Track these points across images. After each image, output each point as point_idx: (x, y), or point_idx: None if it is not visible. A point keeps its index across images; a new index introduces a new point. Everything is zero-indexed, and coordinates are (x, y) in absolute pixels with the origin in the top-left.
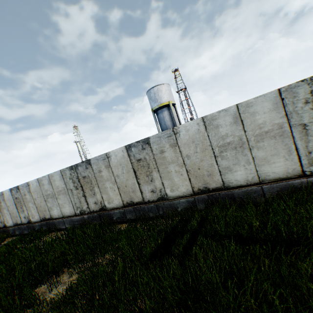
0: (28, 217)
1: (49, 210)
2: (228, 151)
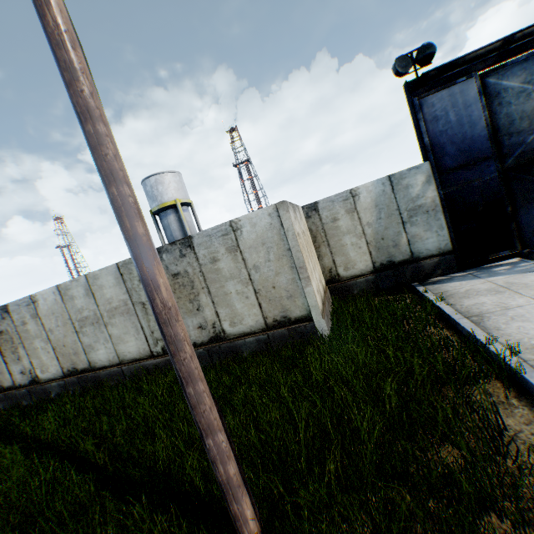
0: None
1: None
2: (88, 326)
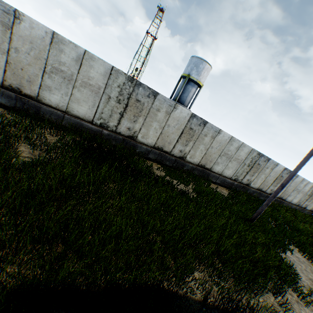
0: (185, 154)
1: (214, 163)
2: (295, 191)
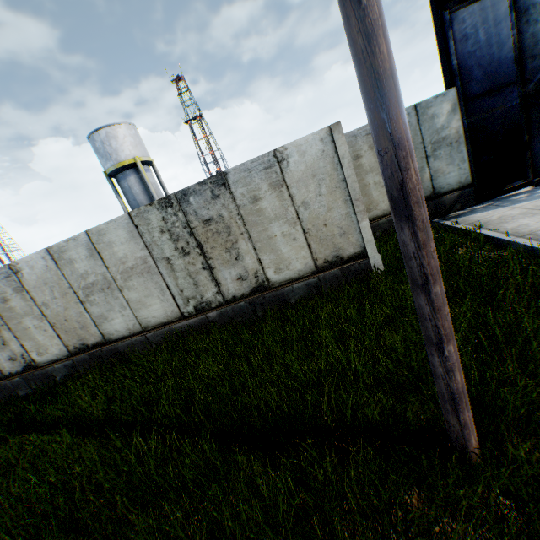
0: None
1: None
2: (96, 294)
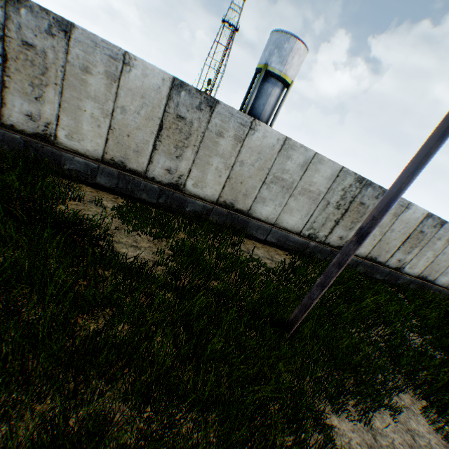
0: (180, 177)
1: (256, 200)
2: None
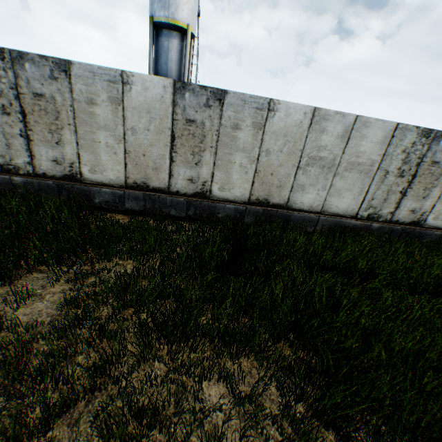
0: None
1: None
2: (315, 167)
